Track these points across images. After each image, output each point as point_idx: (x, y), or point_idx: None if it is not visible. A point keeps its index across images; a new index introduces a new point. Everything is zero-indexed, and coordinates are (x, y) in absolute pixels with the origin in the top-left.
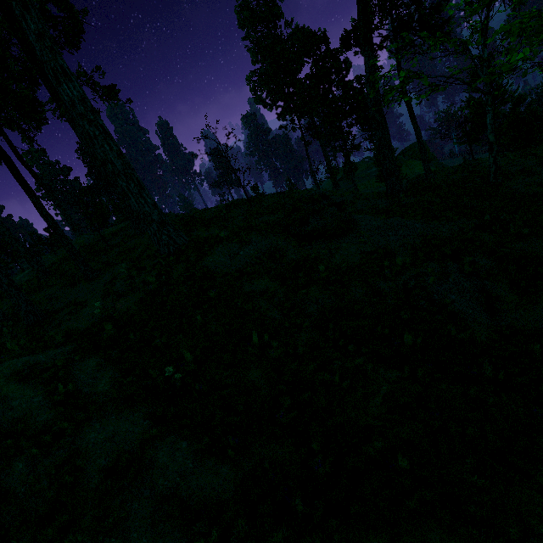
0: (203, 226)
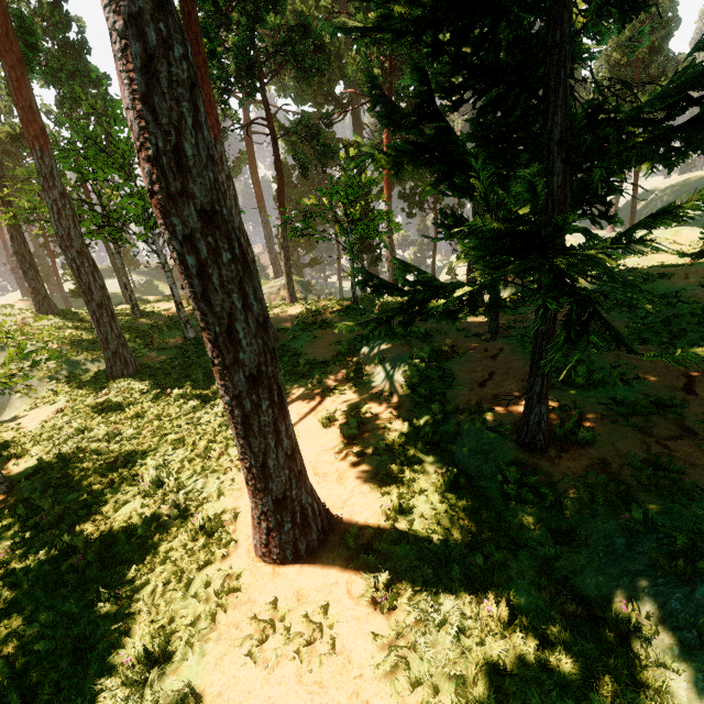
0: None
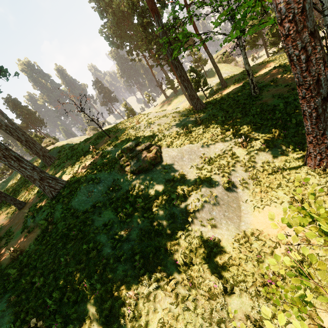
0: (80, 160)
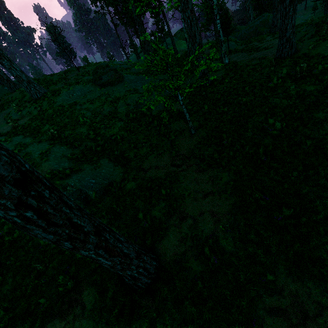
0: (53, 84)
